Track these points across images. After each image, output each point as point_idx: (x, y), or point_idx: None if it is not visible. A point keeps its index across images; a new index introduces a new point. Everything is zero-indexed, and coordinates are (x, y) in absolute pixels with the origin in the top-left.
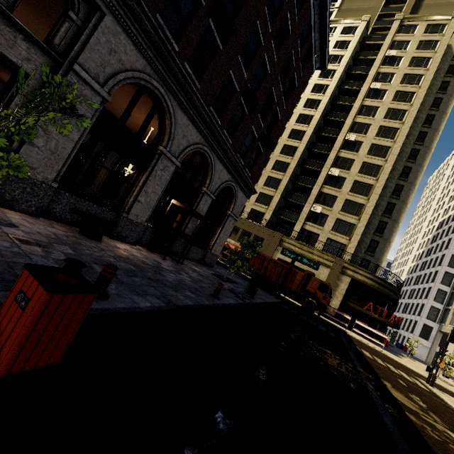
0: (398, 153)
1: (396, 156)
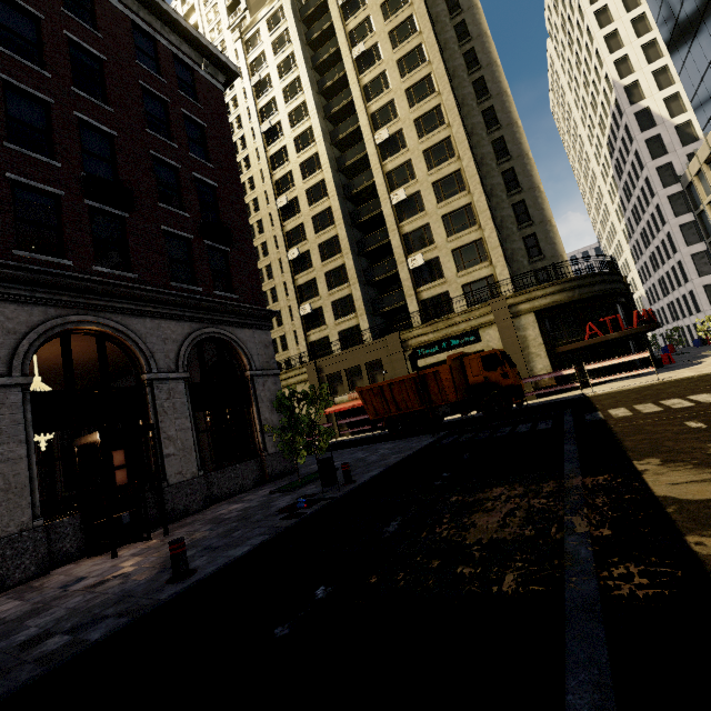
0: (460, 104)
1: (455, 108)
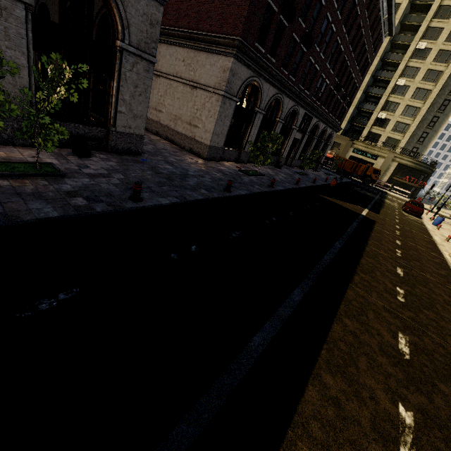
0: None
1: None
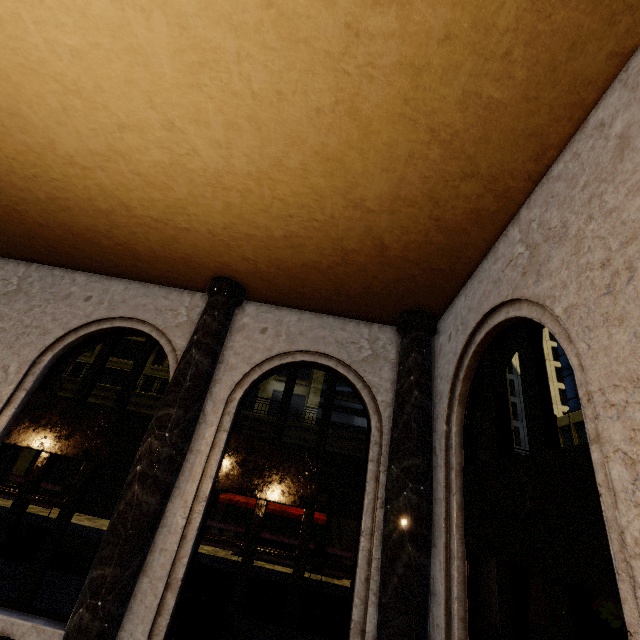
0: None
1: None
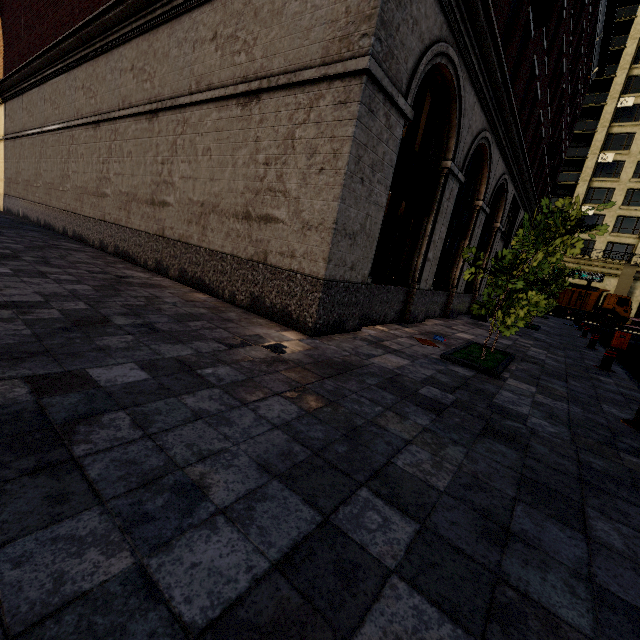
0: None
1: None
